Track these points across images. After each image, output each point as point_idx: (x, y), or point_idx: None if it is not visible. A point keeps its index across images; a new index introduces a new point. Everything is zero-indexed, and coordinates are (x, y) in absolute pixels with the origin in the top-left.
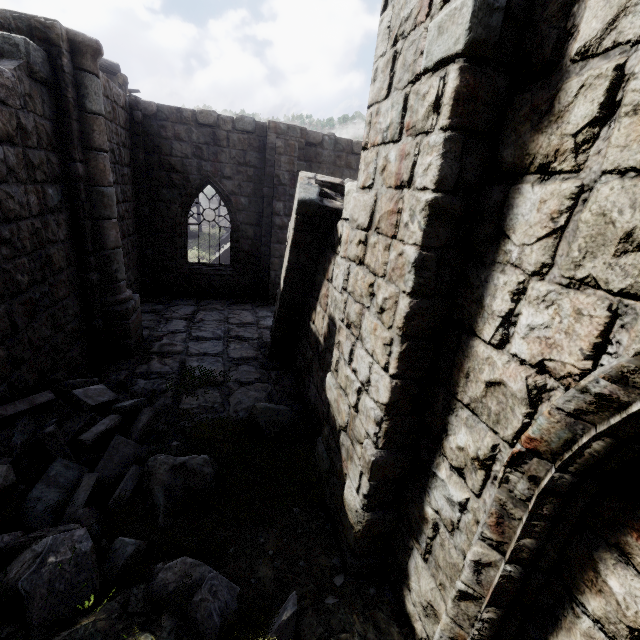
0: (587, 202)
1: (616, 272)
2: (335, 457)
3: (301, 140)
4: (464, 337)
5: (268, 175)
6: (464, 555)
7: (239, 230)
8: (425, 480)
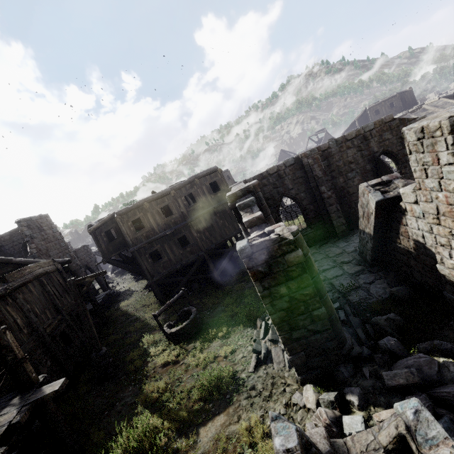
0: None
1: None
2: None
3: (319, 152)
4: None
5: (310, 177)
6: None
7: (306, 209)
8: None
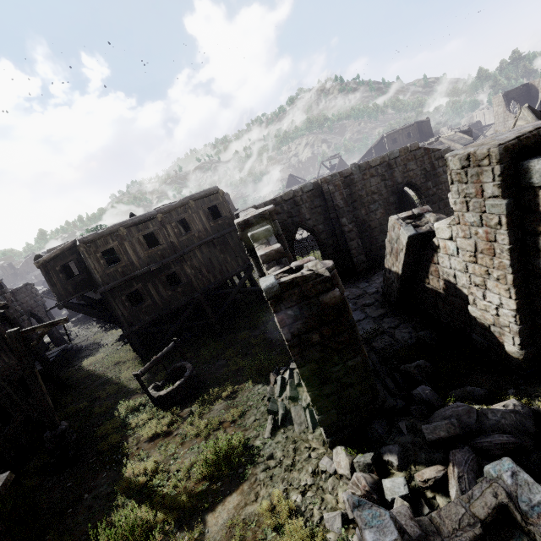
0: None
1: None
2: (490, 338)
3: (341, 178)
4: (538, 280)
5: (330, 207)
6: None
7: (324, 244)
8: None
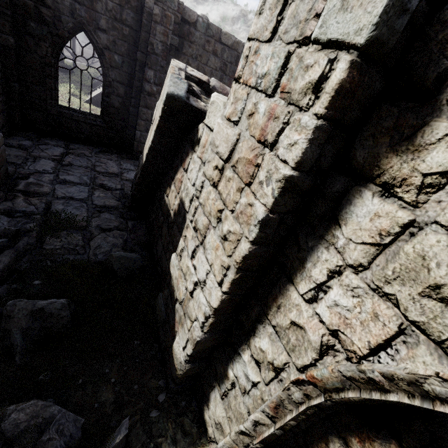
0: (414, 239)
1: (416, 307)
2: (170, 315)
3: (177, 14)
4: (283, 280)
5: (143, 40)
6: (249, 412)
7: (111, 86)
8: (232, 354)
